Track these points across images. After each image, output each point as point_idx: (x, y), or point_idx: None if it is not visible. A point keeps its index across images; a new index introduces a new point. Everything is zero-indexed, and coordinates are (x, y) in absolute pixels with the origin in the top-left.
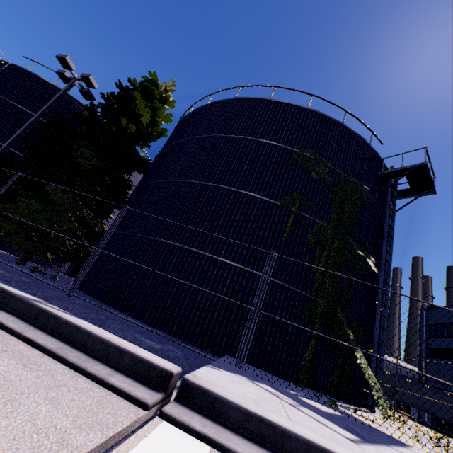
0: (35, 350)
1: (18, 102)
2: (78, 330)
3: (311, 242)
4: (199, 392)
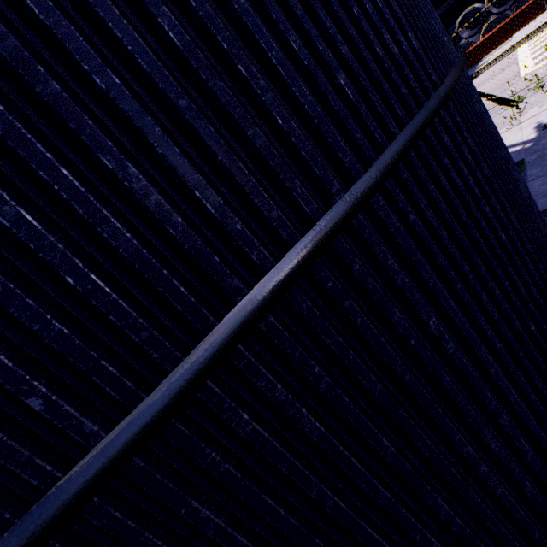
0: None
1: None
2: None
3: None
4: None
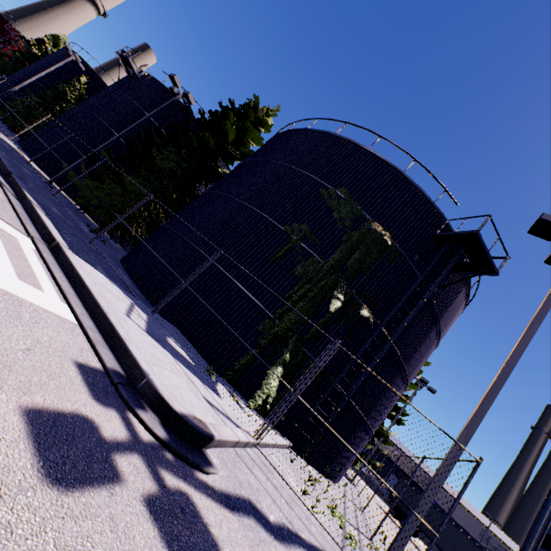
0: (12, 209)
1: (146, 110)
2: (39, 217)
3: (297, 271)
4: (60, 249)
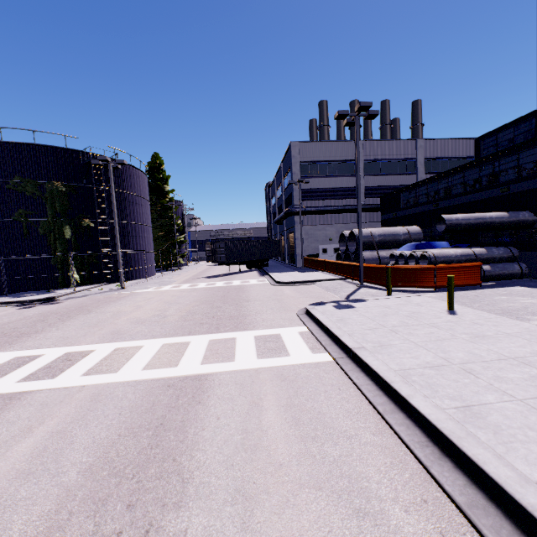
0: None
1: None
2: None
3: (41, 232)
4: None
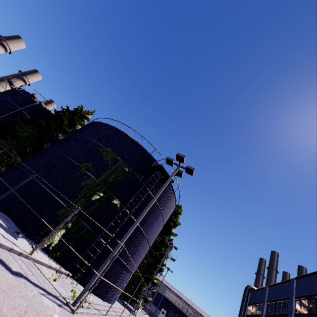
0: None
1: (20, 106)
2: None
3: (82, 184)
4: None
